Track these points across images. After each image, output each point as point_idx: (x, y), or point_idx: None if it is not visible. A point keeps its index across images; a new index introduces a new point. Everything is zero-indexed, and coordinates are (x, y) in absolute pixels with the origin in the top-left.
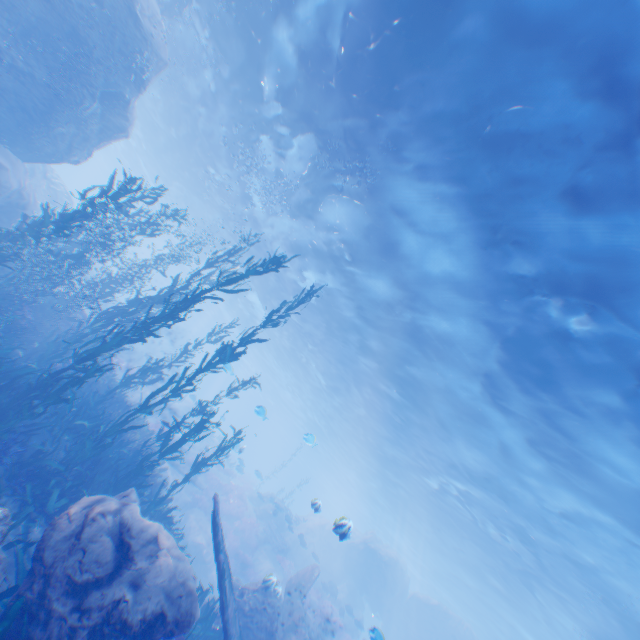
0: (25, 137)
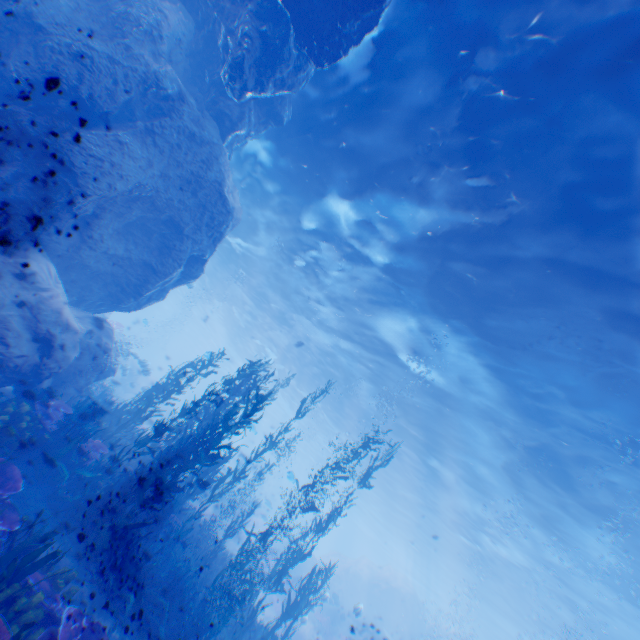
0: (114, 303)
